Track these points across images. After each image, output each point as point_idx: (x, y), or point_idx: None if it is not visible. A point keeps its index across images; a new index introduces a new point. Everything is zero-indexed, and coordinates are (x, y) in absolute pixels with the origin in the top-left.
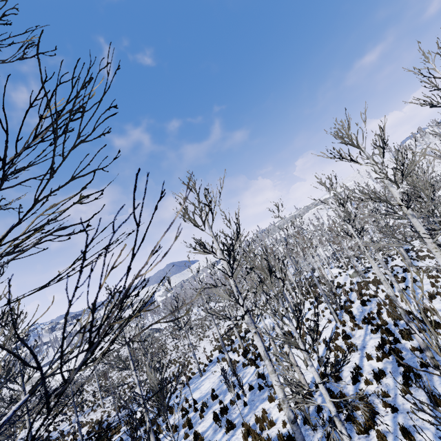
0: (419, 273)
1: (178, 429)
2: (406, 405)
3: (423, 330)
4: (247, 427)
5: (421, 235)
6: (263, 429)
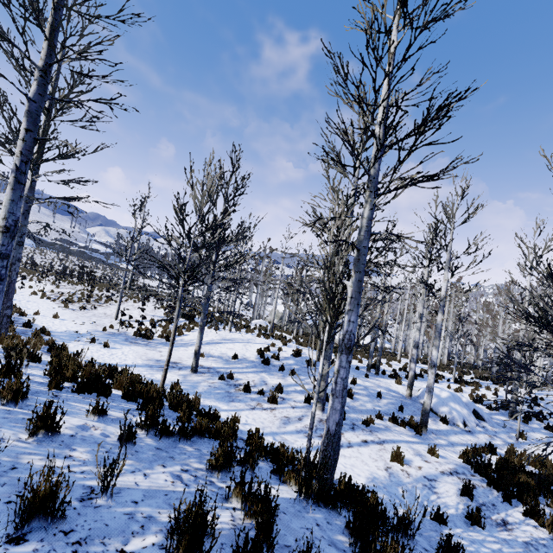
0: None
1: None
2: None
3: None
4: None
5: None
6: None
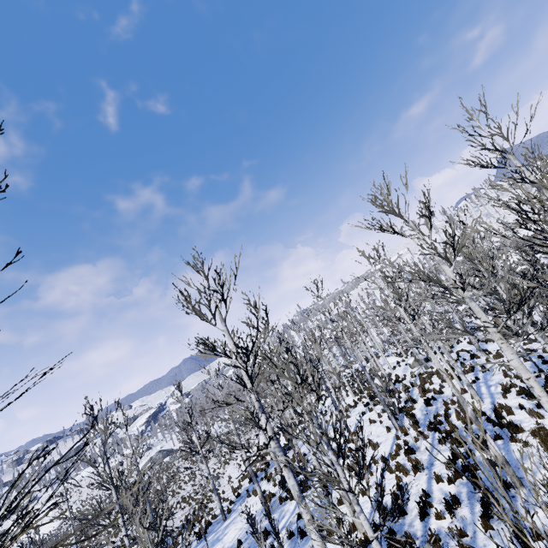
0: (489, 360)
1: None
2: (488, 547)
3: (500, 436)
4: None
5: (482, 323)
6: None
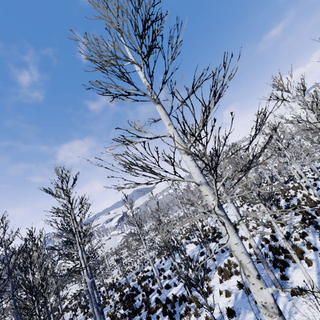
0: None
1: (171, 277)
2: None
3: None
4: (220, 268)
5: None
6: (230, 269)
